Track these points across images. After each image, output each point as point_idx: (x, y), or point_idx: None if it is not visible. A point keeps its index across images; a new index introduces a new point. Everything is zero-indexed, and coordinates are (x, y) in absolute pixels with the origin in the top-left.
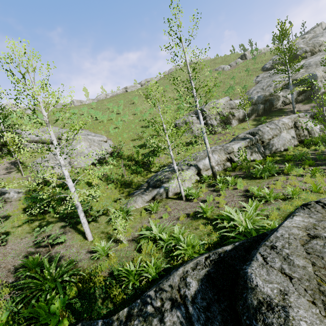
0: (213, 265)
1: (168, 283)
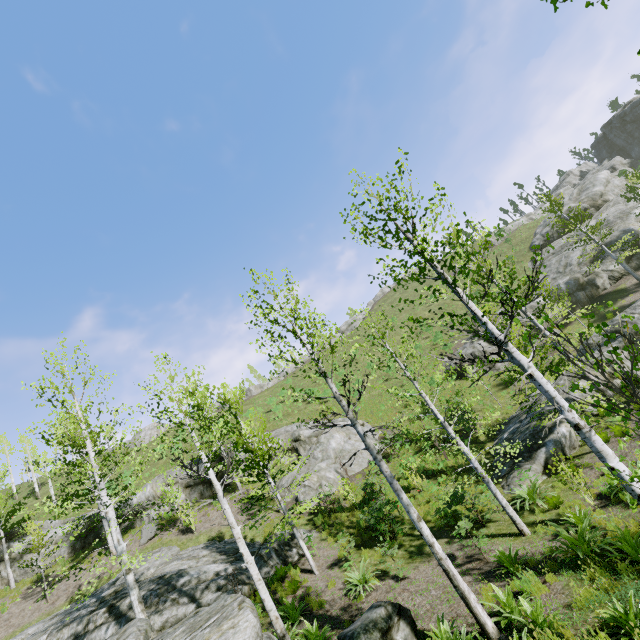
0: None
1: None
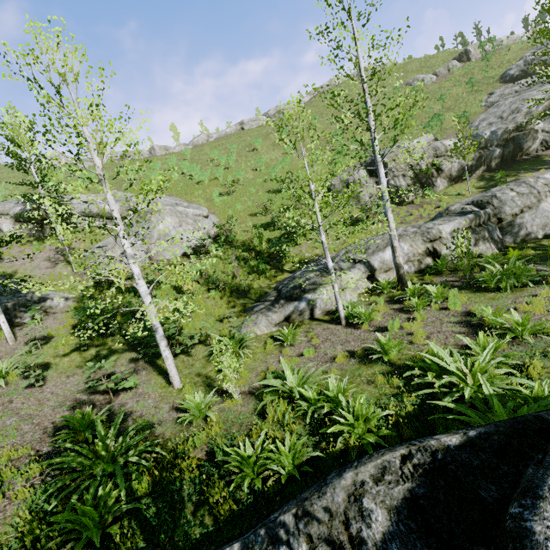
0: (421, 477)
1: (322, 504)
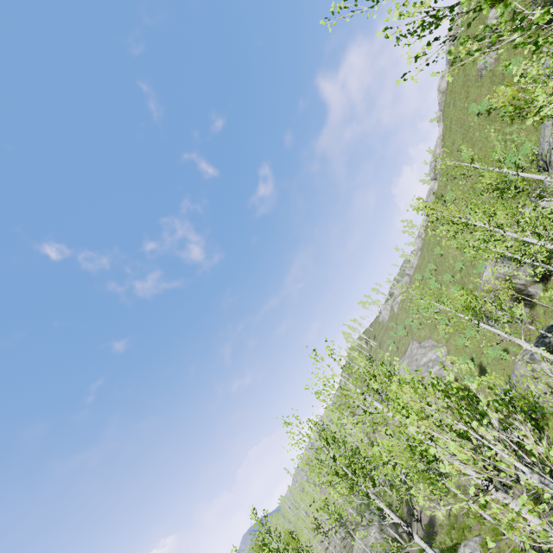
0: None
1: None
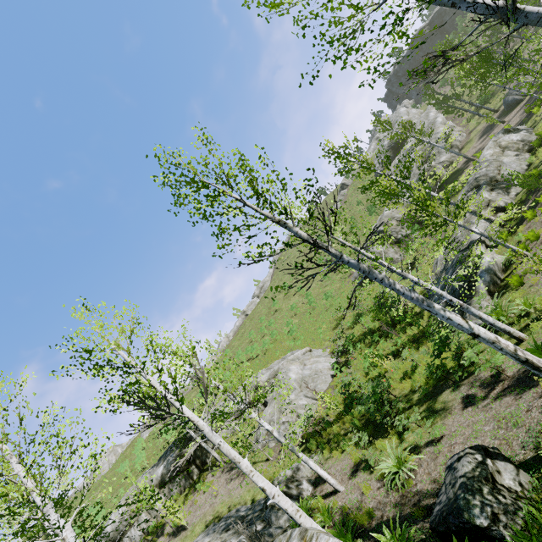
0: None
1: None
